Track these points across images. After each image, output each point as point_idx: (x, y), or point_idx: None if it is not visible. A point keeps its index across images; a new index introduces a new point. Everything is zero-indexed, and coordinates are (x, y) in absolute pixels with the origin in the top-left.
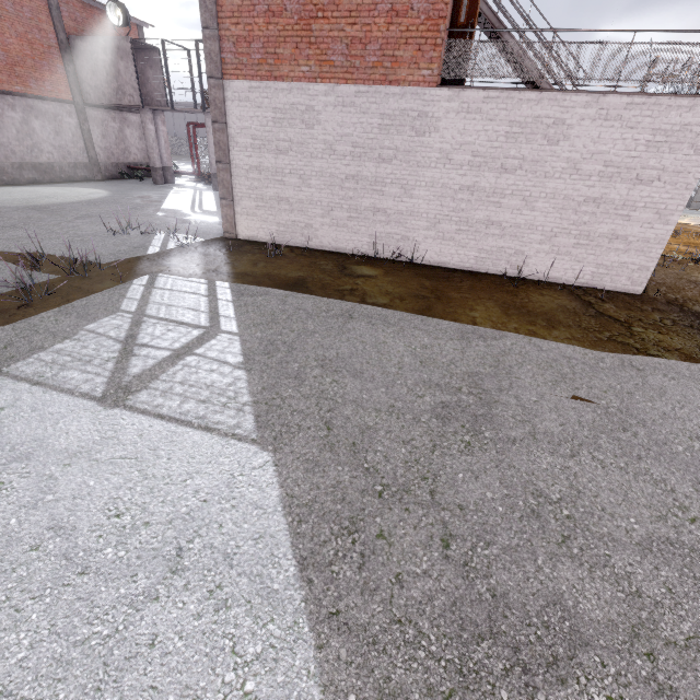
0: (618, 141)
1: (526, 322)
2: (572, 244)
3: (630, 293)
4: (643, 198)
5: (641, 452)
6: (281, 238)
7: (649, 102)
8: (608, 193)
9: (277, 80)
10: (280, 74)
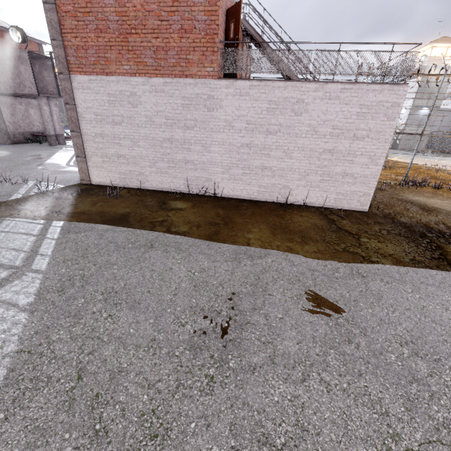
0: (339, 113)
1: (287, 240)
2: (319, 180)
3: (360, 211)
4: (360, 149)
5: (362, 366)
6: (123, 183)
7: (354, 87)
8: (337, 146)
9: (108, 75)
10: (110, 71)
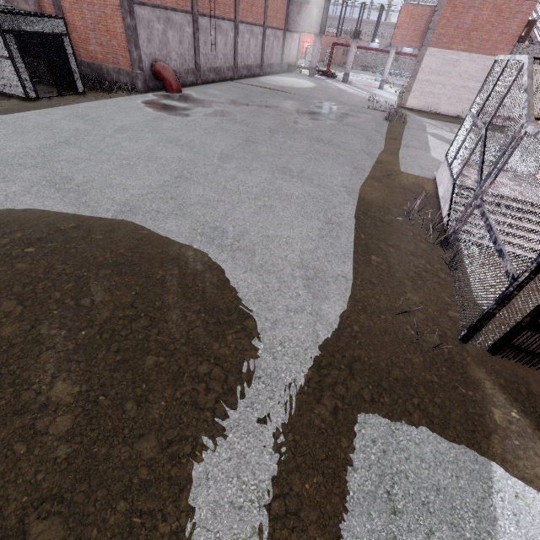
0: None
1: None
2: None
3: None
4: None
5: None
6: (424, 108)
7: None
8: None
9: (449, 50)
10: (451, 48)
